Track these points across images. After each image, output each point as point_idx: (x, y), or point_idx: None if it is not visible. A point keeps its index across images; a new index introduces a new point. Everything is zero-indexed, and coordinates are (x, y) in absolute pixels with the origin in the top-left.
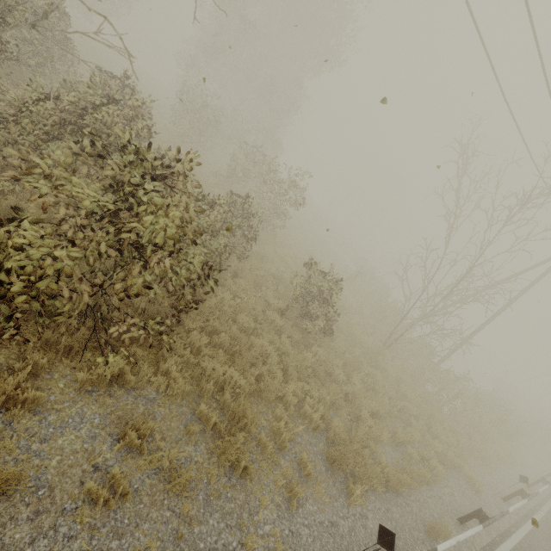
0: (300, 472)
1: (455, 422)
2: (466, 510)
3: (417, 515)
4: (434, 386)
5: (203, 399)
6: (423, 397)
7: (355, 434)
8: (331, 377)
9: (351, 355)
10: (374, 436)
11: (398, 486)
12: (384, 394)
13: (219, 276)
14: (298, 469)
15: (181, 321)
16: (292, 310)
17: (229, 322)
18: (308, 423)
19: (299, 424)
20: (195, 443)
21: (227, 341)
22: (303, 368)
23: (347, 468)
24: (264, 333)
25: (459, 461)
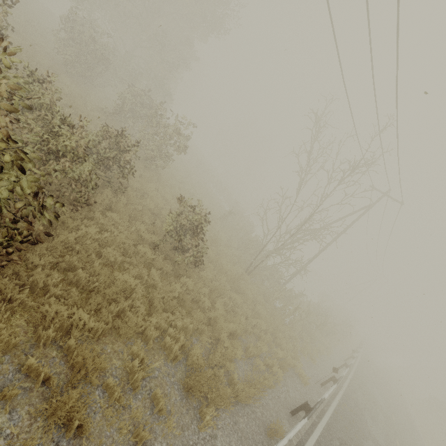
0: (153, 409)
1: (293, 329)
2: (296, 402)
3: (260, 419)
4: (280, 302)
5: (38, 349)
6: (272, 313)
7: (213, 357)
8: (198, 304)
9: (218, 283)
10: (229, 356)
11: (246, 399)
12: (242, 314)
13: (90, 209)
14: (150, 406)
15: (24, 257)
16: (165, 244)
17: (92, 257)
18: (168, 353)
19: (155, 360)
20: (11, 410)
21: (84, 278)
22: (169, 299)
23: (200, 396)
24: (132, 267)
25: (294, 362)
